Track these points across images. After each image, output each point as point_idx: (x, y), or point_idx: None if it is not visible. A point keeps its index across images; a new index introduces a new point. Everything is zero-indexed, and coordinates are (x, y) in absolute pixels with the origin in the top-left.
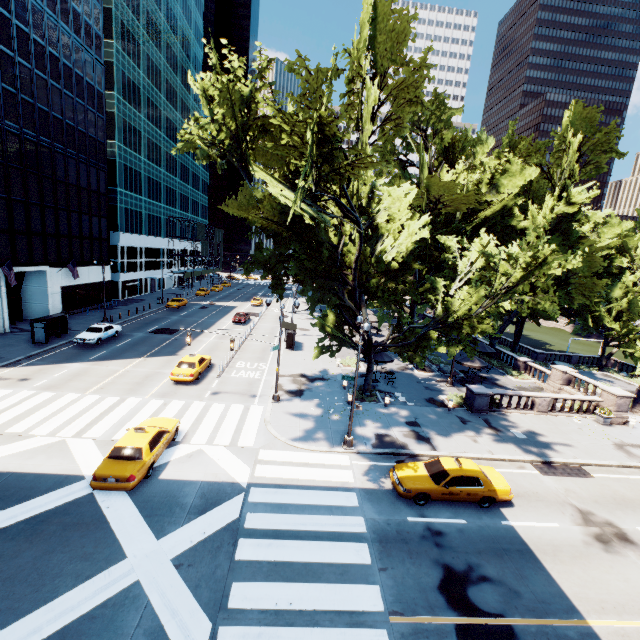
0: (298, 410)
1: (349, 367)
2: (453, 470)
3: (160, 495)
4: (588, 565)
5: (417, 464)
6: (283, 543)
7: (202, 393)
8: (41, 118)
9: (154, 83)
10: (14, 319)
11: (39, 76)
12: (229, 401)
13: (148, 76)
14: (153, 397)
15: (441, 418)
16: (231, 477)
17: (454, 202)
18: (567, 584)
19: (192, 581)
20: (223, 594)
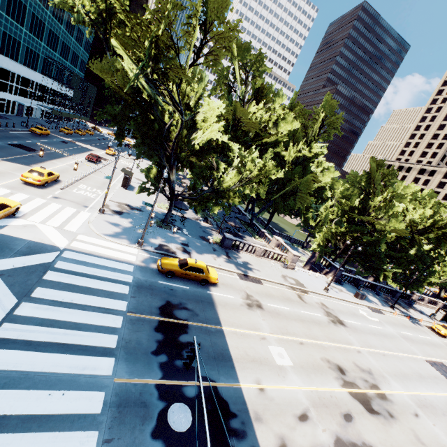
0: (115, 221)
1: (161, 209)
2: (192, 264)
3: None
4: (237, 312)
5: (175, 259)
6: (78, 277)
7: (45, 195)
8: None
9: None
10: None
11: None
12: (66, 204)
13: None
14: (2, 187)
15: (203, 246)
16: (53, 243)
17: (248, 125)
18: (223, 316)
19: (9, 282)
20: (29, 291)
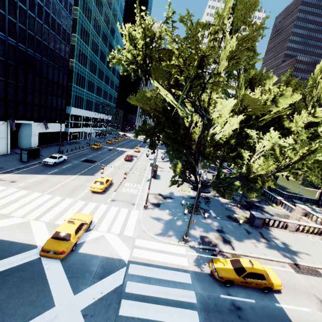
0: (157, 215)
1: (184, 192)
2: (248, 268)
3: (78, 263)
4: None
5: (226, 260)
6: (147, 305)
7: (106, 199)
8: (37, 44)
9: (97, 32)
10: (13, 147)
11: (38, 21)
12: (120, 206)
13: (94, 28)
14: (80, 199)
15: (236, 229)
16: (119, 255)
17: (254, 109)
18: None
19: None
20: None
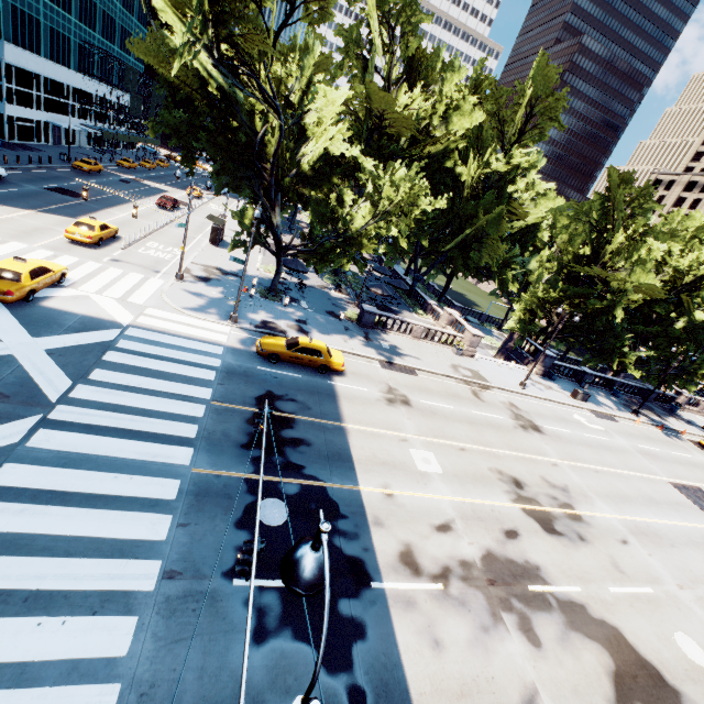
0: (199, 291)
1: (269, 273)
2: (304, 343)
3: (40, 315)
4: (369, 407)
5: (281, 338)
6: (147, 359)
7: (100, 257)
8: None
9: None
10: None
11: None
12: (129, 270)
13: None
14: (42, 248)
15: (329, 324)
16: (113, 318)
17: (394, 125)
18: (347, 411)
19: (61, 363)
20: (86, 372)
